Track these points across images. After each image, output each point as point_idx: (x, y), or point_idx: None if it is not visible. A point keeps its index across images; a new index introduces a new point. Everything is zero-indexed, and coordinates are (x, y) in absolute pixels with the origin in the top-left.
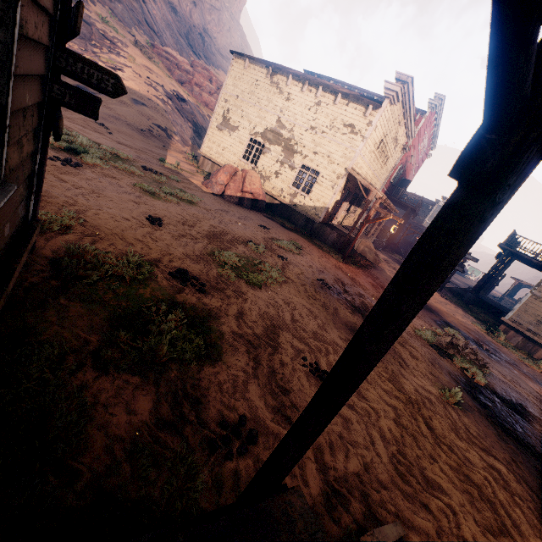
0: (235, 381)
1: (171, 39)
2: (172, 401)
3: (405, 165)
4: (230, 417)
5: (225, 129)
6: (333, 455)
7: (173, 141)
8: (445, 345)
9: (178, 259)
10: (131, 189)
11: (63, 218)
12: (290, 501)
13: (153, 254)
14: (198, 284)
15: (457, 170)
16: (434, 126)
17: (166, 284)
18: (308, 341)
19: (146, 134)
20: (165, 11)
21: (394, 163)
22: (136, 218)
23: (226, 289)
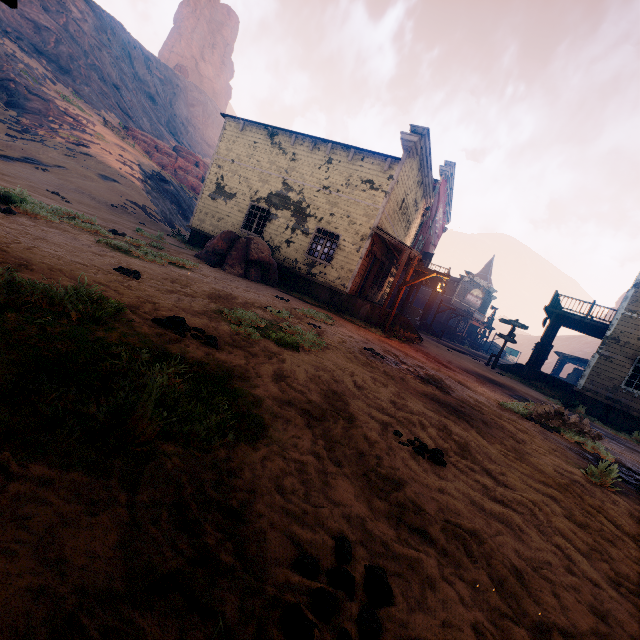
0: (301, 472)
1: (149, 125)
2: (171, 525)
3: (425, 237)
4: (316, 547)
5: (220, 198)
6: (536, 599)
7: (153, 220)
8: (546, 415)
9: (167, 310)
10: (93, 243)
11: None
12: None
13: (125, 299)
14: (204, 337)
15: None
16: (447, 196)
17: (148, 330)
18: (391, 412)
19: (118, 209)
20: (141, 99)
21: (415, 231)
22: (98, 267)
23: (249, 346)
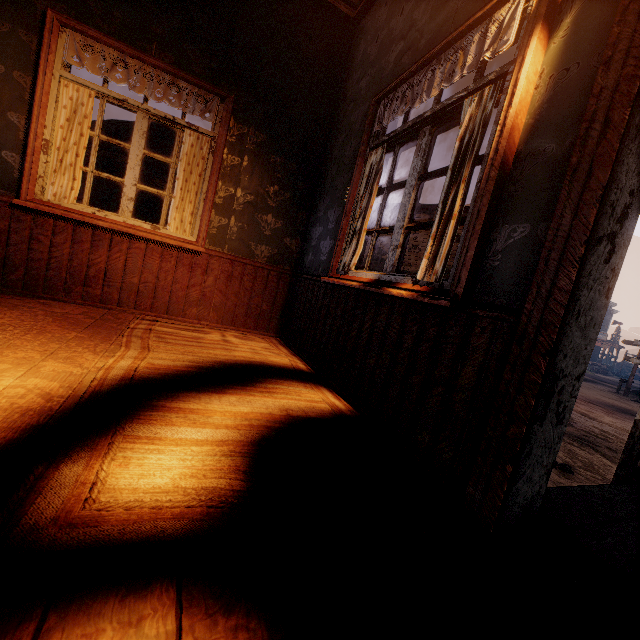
0: None
1: None
2: None
3: None
4: None
5: None
6: None
7: None
8: None
9: None
10: None
11: None
12: None
13: None
14: None
15: None
16: None
17: None
18: None
19: None
20: None
21: None
22: None
23: None
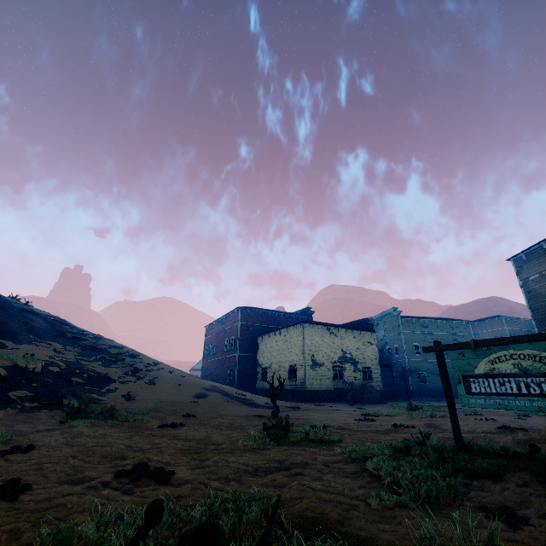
0: None
1: None
2: None
3: None
4: None
5: (316, 367)
6: None
7: None
8: None
9: None
10: None
11: None
12: None
13: None
14: None
15: None
16: None
17: None
18: None
19: None
20: None
21: None
22: None
23: None
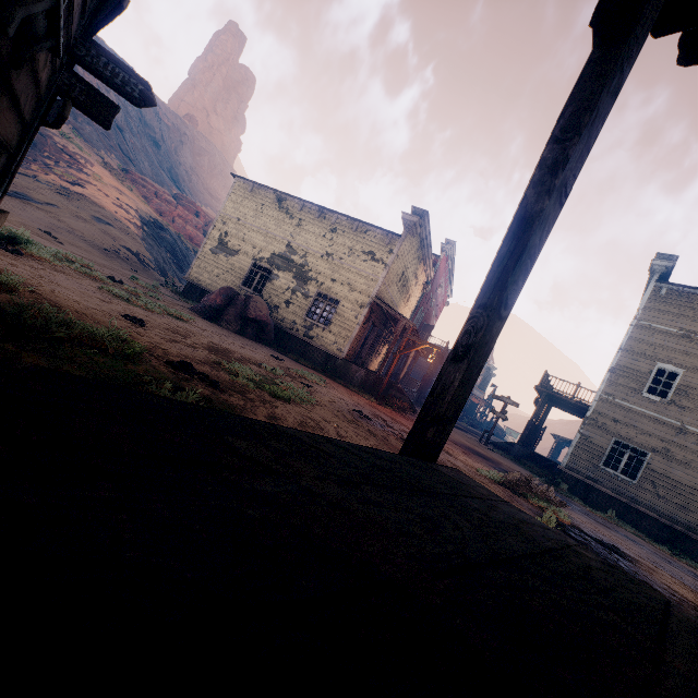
0: None
1: (150, 170)
2: None
3: (426, 308)
4: None
5: (222, 253)
6: None
7: (146, 268)
8: (516, 481)
9: (175, 356)
10: (96, 289)
11: (5, 277)
12: (458, 474)
13: (140, 343)
14: (208, 381)
15: (601, 9)
16: (449, 272)
17: (165, 369)
18: None
19: (111, 254)
20: (145, 143)
21: (416, 302)
22: (108, 313)
23: (247, 393)
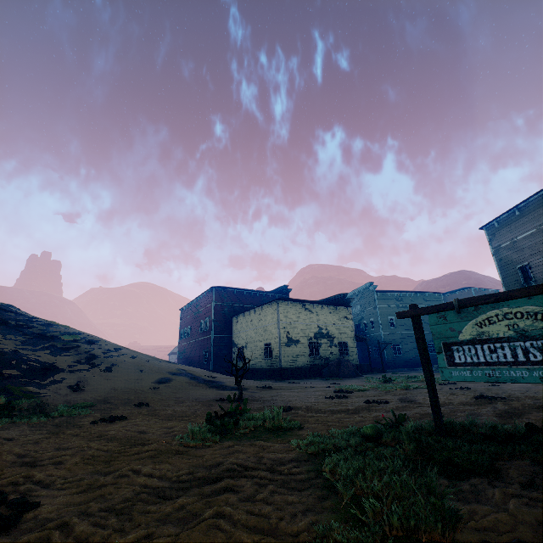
0: None
1: None
2: None
3: None
4: None
5: (292, 344)
6: None
7: None
8: None
9: None
10: None
11: None
12: None
13: None
14: None
15: None
16: None
17: None
18: None
19: None
20: None
21: None
22: None
23: None
